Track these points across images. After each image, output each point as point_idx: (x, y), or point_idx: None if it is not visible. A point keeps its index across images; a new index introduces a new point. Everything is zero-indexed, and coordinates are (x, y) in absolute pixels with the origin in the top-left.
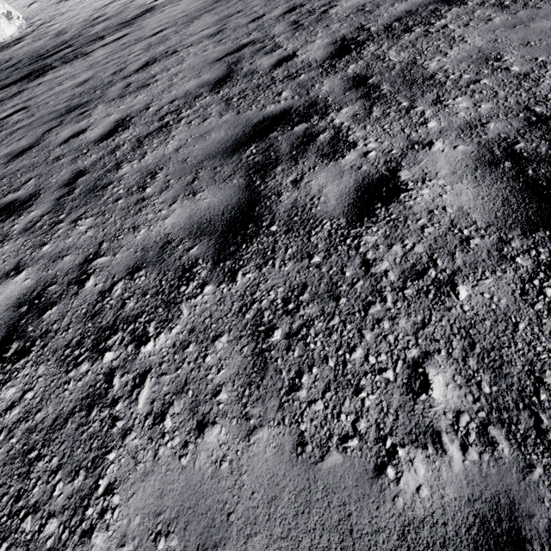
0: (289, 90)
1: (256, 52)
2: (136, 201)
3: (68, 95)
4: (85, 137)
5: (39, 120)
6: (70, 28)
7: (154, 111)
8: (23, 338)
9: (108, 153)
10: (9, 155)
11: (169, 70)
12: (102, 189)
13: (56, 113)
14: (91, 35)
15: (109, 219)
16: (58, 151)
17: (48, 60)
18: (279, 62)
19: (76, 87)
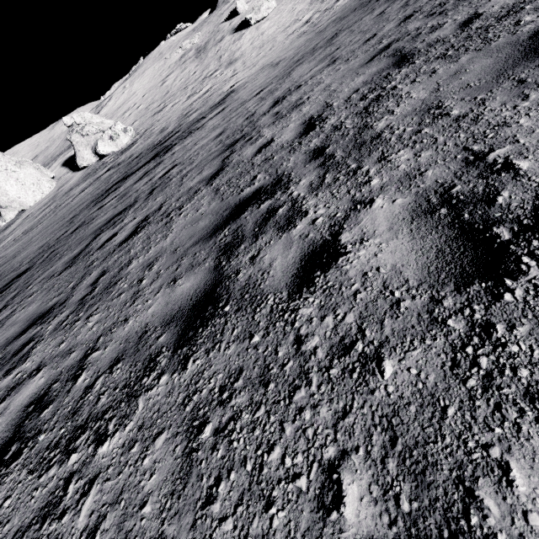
0: (530, 15)
1: (414, 39)
2: (453, 121)
3: (214, 143)
4: (279, 142)
5: (204, 161)
6: (169, 125)
7: (343, 102)
8: (503, 222)
9: (332, 132)
10: (202, 181)
11: (312, 90)
12: (375, 139)
13: (217, 152)
14: (191, 121)
15: (438, 139)
16: (260, 157)
17: (166, 144)
18: (464, 24)
19: (215, 138)
